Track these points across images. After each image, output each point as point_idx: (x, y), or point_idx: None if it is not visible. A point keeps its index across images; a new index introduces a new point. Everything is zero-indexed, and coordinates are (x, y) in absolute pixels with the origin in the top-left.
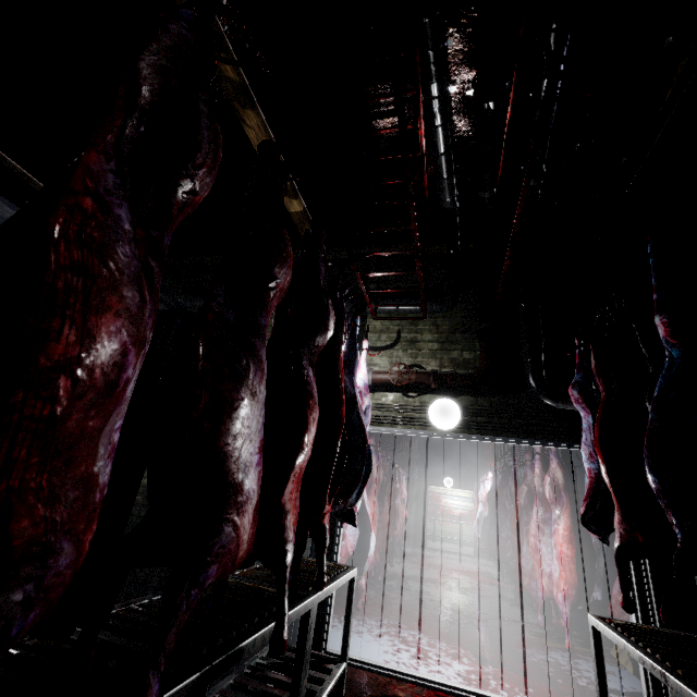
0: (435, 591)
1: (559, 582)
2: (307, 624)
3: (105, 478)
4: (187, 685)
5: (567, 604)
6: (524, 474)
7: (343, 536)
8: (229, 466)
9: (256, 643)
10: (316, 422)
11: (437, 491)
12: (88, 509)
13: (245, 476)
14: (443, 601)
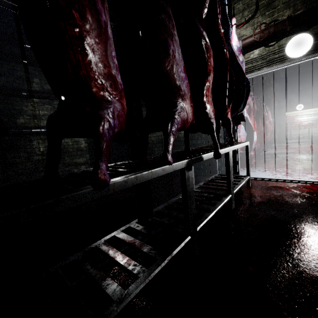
0: (293, 156)
1: None
2: (228, 157)
3: (120, 80)
4: (184, 162)
5: None
6: None
7: (239, 136)
8: (171, 78)
9: (207, 157)
10: (211, 57)
11: (291, 115)
12: (118, 90)
13: (181, 83)
14: (299, 158)
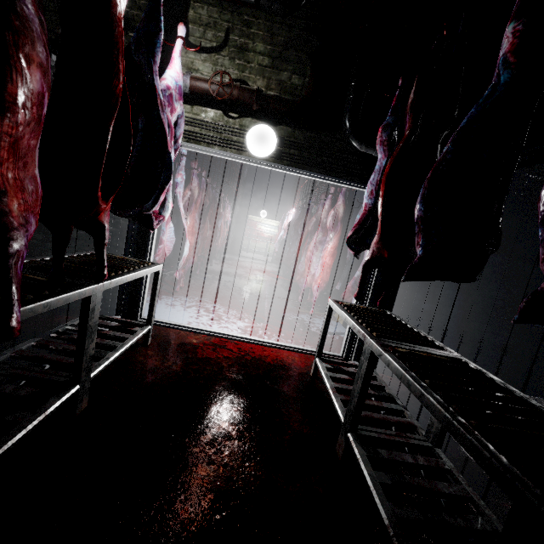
0: (238, 282)
1: (318, 279)
2: (88, 307)
3: None
4: None
5: (319, 292)
6: (317, 210)
7: (162, 242)
8: None
9: None
10: (39, 66)
11: (255, 220)
12: None
13: None
14: (242, 287)
